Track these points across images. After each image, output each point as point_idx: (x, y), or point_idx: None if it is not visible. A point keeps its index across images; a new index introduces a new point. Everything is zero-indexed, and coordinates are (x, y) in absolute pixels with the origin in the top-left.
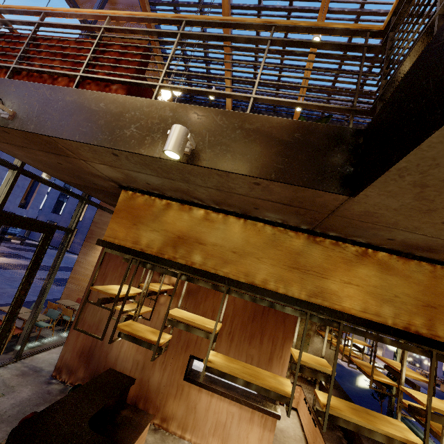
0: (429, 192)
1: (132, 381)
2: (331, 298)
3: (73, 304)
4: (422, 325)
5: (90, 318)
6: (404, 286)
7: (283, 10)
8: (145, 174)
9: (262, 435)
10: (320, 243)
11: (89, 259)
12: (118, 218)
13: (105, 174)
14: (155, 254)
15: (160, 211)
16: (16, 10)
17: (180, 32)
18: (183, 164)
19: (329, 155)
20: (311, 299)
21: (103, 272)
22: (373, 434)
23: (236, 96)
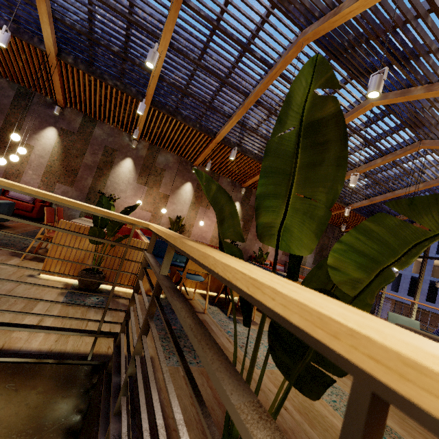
0: None
1: None
2: None
3: None
4: None
5: None
6: None
7: None
8: None
9: None
10: None
11: None
12: None
13: None
14: None
15: None
16: None
17: None
18: None
19: (54, 405)
20: None
21: None
22: None
23: None
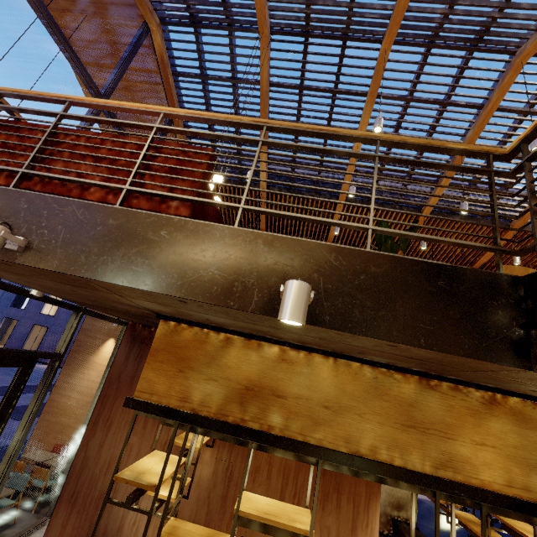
0: None
1: None
2: (465, 468)
3: (48, 456)
4: None
5: (86, 492)
6: None
7: (328, 91)
8: (213, 315)
9: None
10: (437, 389)
11: (74, 383)
12: (156, 362)
13: (142, 306)
14: (213, 416)
15: (217, 349)
16: (27, 95)
17: (262, 140)
18: None
19: (488, 311)
20: (439, 472)
21: (106, 417)
22: None
23: (348, 225)
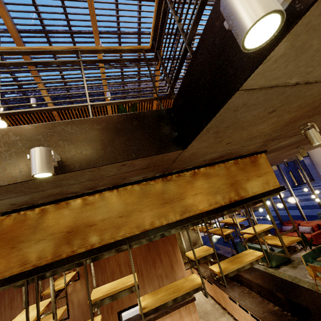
0: (220, 134)
1: None
2: (192, 208)
3: None
4: (234, 195)
5: None
6: (219, 180)
7: (66, 32)
8: (8, 199)
9: (191, 319)
10: (171, 180)
11: None
12: None
13: None
14: (51, 261)
15: (37, 220)
16: None
17: None
18: (54, 176)
19: (160, 129)
20: (183, 216)
21: None
22: (244, 267)
23: (74, 106)
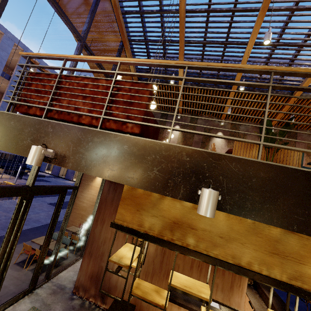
0: None
1: (133, 308)
2: (310, 282)
3: (77, 229)
4: None
5: (95, 252)
6: None
7: (228, 11)
8: None
9: None
10: (296, 233)
11: (85, 195)
12: (125, 204)
13: None
14: (156, 235)
15: (157, 200)
16: (43, 56)
17: (185, 78)
18: None
19: None
20: (292, 281)
21: (101, 218)
22: None
23: (245, 141)
